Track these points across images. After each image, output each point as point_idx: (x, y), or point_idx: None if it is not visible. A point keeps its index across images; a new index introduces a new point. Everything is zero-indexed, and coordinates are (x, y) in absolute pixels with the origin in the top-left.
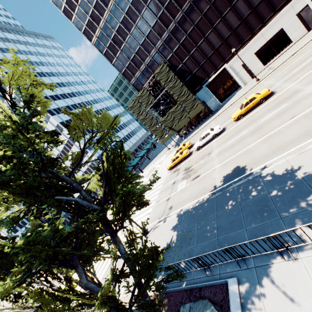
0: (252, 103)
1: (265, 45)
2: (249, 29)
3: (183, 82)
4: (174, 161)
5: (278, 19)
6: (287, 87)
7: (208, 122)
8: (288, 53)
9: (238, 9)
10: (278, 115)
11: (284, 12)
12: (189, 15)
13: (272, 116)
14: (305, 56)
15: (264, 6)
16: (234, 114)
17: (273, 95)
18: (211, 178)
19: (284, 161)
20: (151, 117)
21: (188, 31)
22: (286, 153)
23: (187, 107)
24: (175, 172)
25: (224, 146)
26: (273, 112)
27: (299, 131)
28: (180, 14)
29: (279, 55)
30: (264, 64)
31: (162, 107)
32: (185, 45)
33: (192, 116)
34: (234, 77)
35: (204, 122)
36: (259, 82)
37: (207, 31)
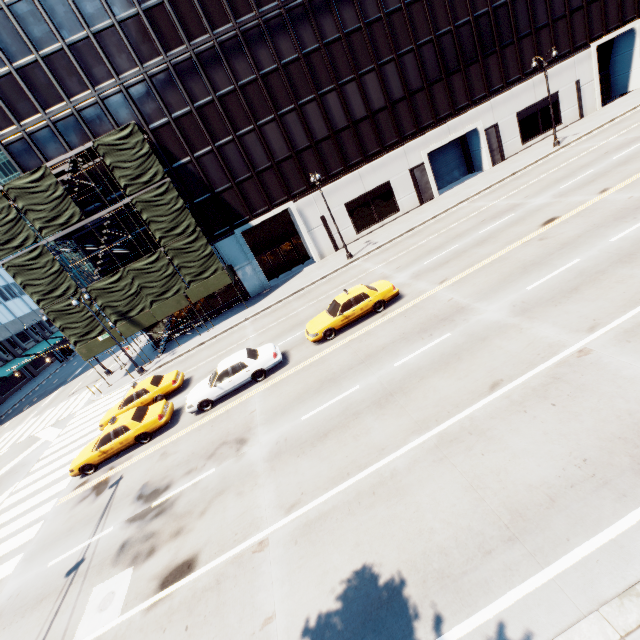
0: (360, 307)
1: (363, 198)
2: (343, 156)
3: (185, 203)
4: (106, 442)
5: (385, 162)
6: (429, 292)
7: (237, 320)
8: (398, 227)
9: (329, 107)
10: (442, 362)
11: (395, 157)
12: (230, 57)
13: (424, 360)
14: (436, 241)
15: (370, 130)
16: (314, 324)
17: (401, 301)
18: (250, 610)
19: (612, 639)
20: (57, 267)
21: (221, 91)
22: (572, 562)
23: (188, 269)
24: (100, 494)
25: (292, 425)
26: (423, 349)
27: (554, 451)
28: (208, 39)
29: (380, 224)
30: (357, 230)
31: (105, 246)
32: (208, 116)
33: (198, 296)
34: (303, 236)
35: (227, 318)
36: (353, 261)
37: (265, 116)
